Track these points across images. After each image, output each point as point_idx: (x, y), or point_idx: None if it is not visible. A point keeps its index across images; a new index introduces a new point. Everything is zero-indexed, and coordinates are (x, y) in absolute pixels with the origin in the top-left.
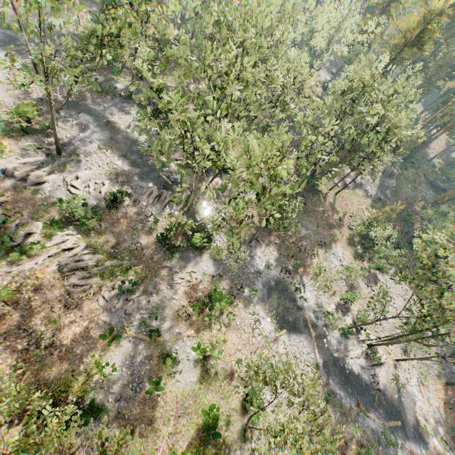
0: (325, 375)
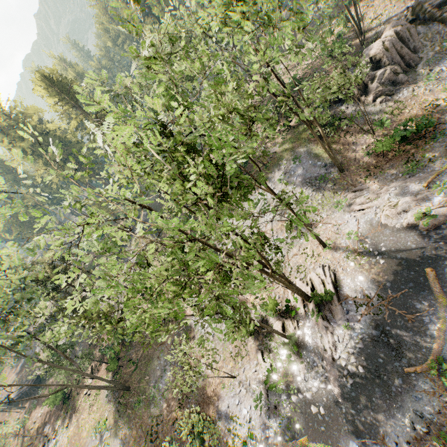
0: None
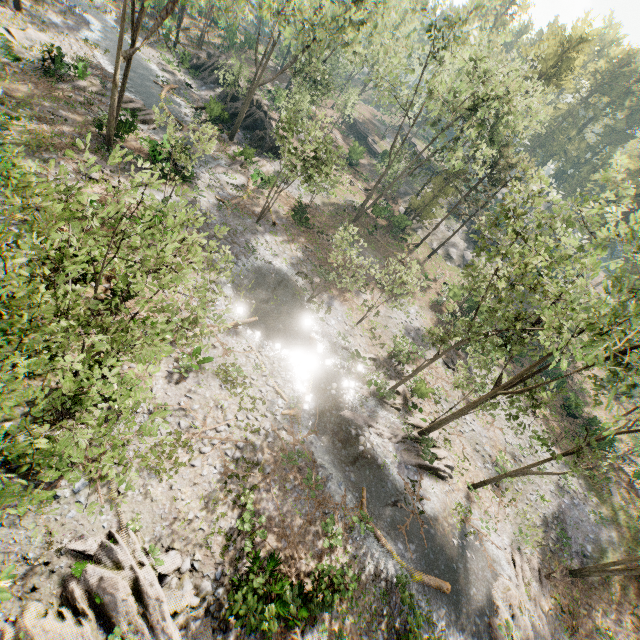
0: (310, 428)
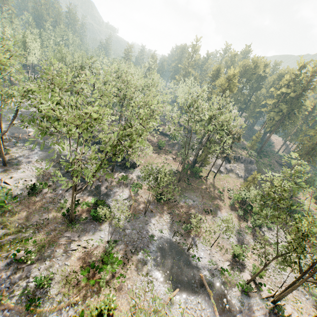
0: None
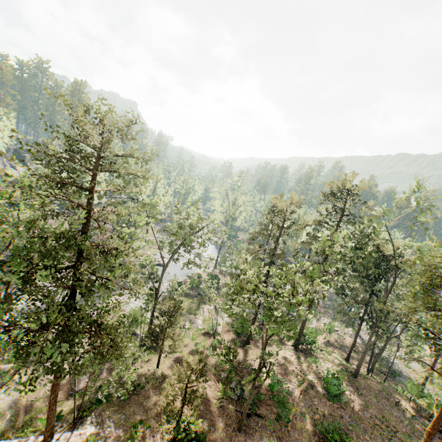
0: None
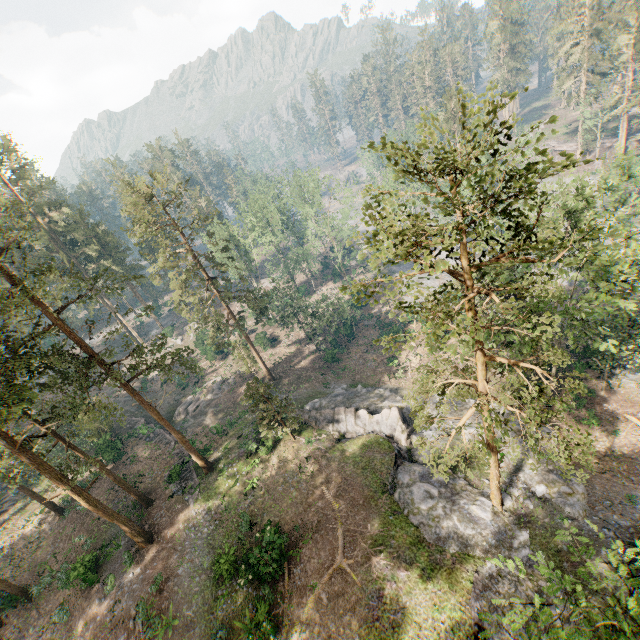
0: None
